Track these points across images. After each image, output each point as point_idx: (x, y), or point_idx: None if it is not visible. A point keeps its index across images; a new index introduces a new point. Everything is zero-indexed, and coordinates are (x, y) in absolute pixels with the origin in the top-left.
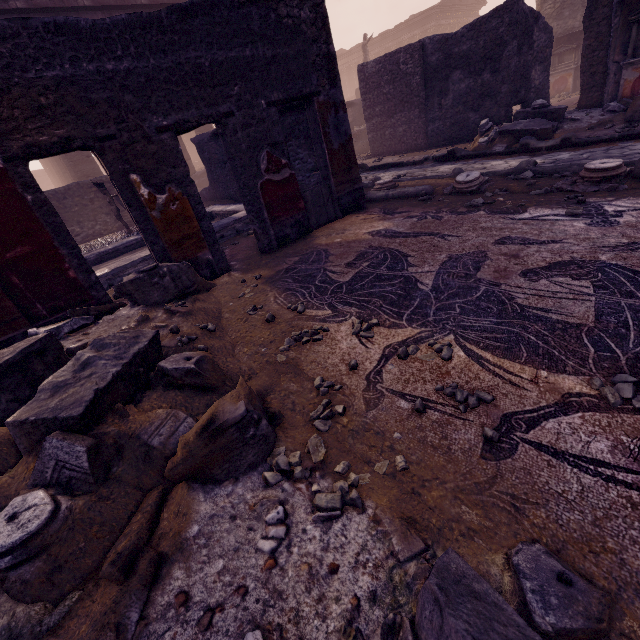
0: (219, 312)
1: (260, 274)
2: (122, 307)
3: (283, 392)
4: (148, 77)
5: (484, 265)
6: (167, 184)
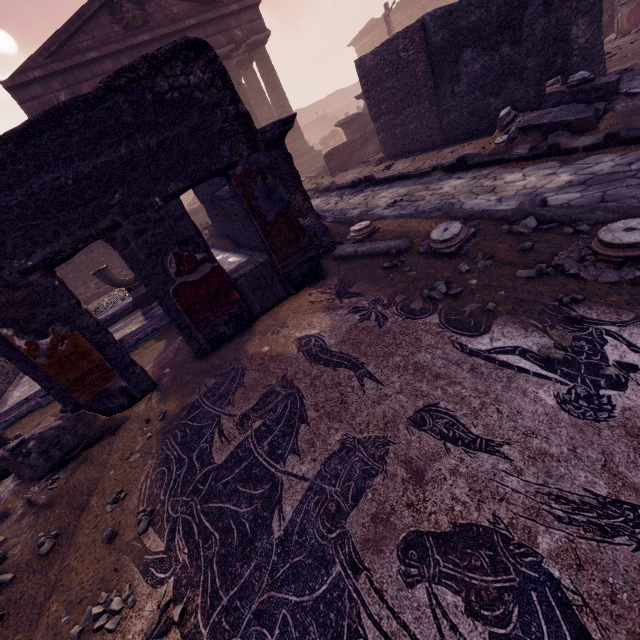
0: (91, 491)
1: (166, 411)
2: None
3: None
4: None
5: (369, 489)
6: (51, 324)
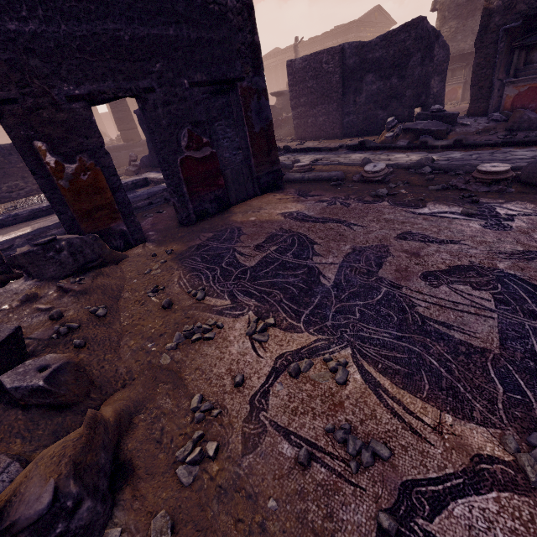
0: (119, 290)
1: (172, 249)
2: (19, 277)
3: (155, 411)
4: (59, 43)
5: (386, 262)
6: (78, 154)
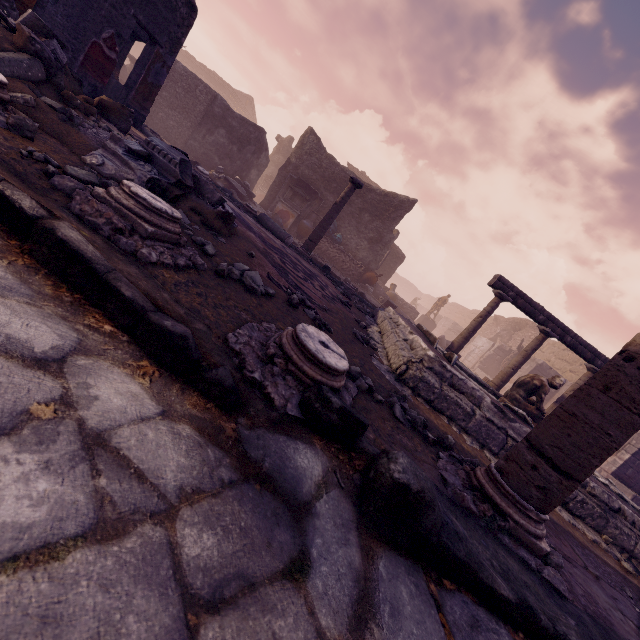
0: None
1: None
2: None
3: None
4: None
5: None
6: None
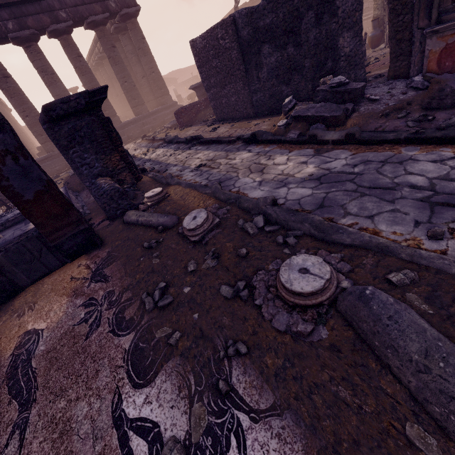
0: None
1: None
2: None
3: None
4: None
5: None
6: None
